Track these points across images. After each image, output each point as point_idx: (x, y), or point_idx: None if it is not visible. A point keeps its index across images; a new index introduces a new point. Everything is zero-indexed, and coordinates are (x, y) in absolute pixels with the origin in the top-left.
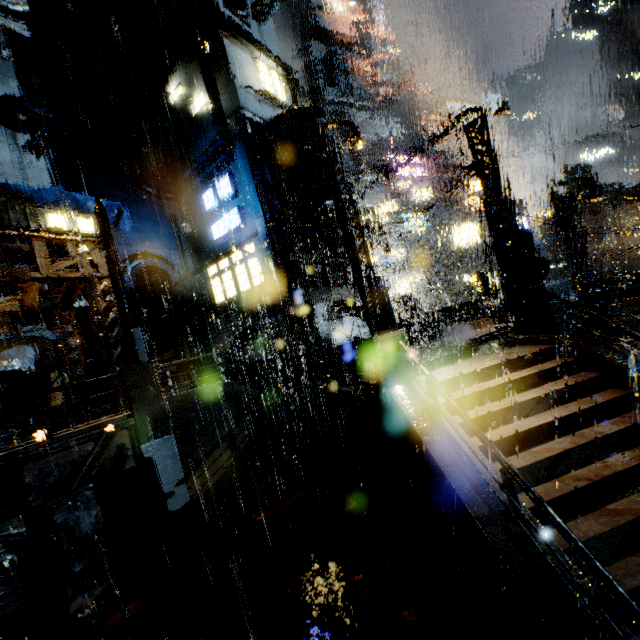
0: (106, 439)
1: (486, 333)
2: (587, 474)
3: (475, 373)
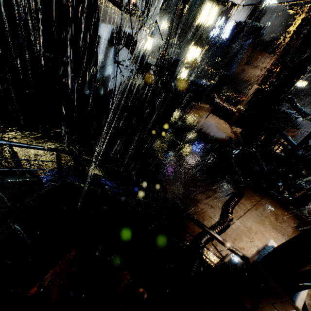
0: None
1: (215, 129)
2: None
3: None
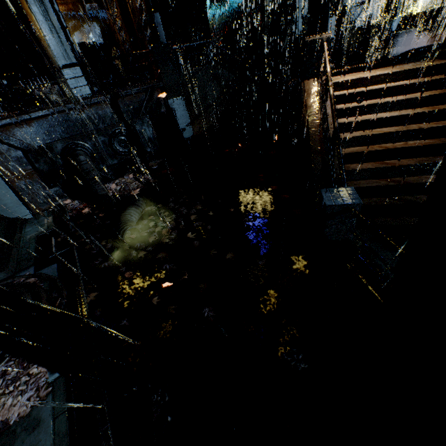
0: (150, 93)
1: None
2: (388, 146)
3: (372, 78)
